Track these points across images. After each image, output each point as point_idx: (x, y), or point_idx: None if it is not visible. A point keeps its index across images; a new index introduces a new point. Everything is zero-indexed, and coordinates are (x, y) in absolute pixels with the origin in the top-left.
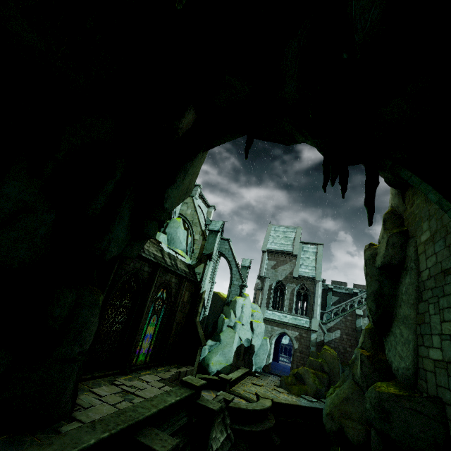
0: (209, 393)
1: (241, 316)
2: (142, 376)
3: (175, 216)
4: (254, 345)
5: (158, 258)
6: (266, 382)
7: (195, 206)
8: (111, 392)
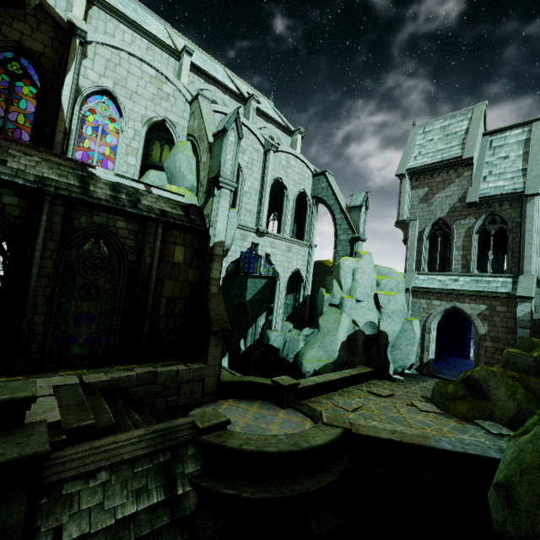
0: (249, 406)
1: (352, 287)
2: (43, 378)
3: (179, 141)
4: (384, 332)
5: (56, 185)
6: (406, 390)
7: (200, 108)
8: None
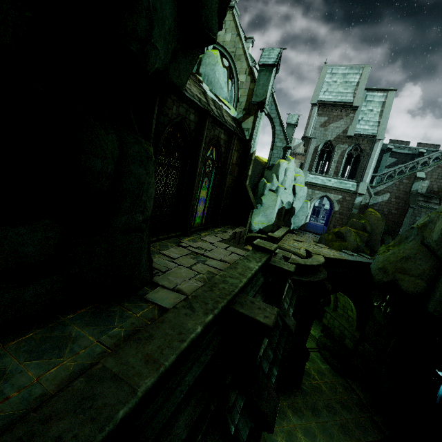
0: None
1: (284, 180)
2: (204, 237)
3: (209, 47)
4: (294, 208)
5: (204, 104)
6: (304, 238)
7: (237, 25)
8: (182, 254)
